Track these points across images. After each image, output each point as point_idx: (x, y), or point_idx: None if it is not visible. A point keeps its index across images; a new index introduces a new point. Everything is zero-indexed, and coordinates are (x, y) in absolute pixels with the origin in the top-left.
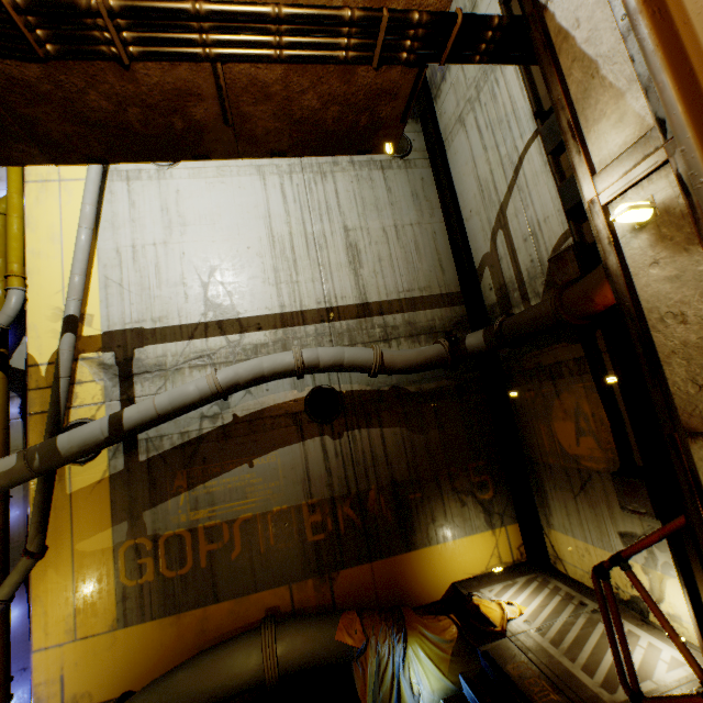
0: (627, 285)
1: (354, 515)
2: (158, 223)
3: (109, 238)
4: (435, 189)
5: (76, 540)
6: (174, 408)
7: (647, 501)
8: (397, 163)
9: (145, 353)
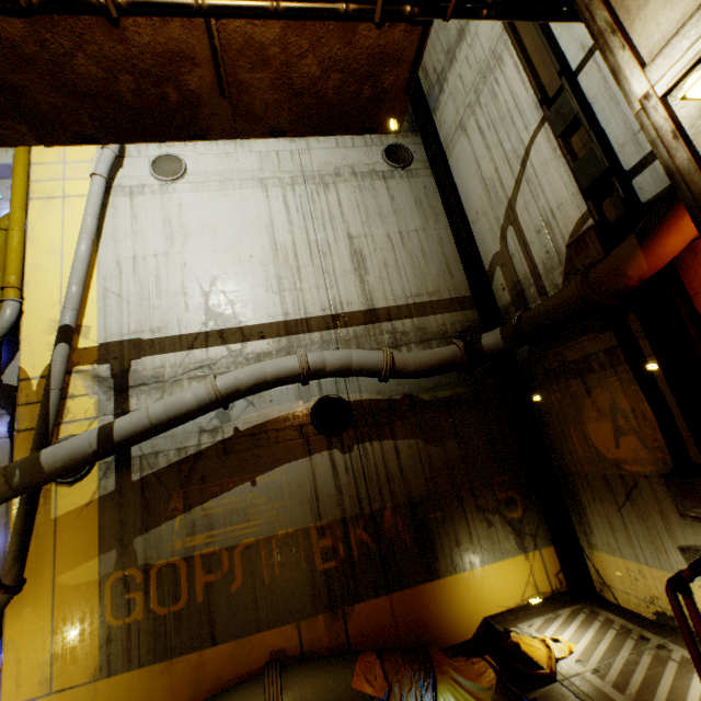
0: None
1: (368, 539)
2: (160, 235)
3: (110, 251)
4: (438, 196)
5: (58, 572)
6: (169, 417)
7: None
8: (398, 173)
9: (142, 364)
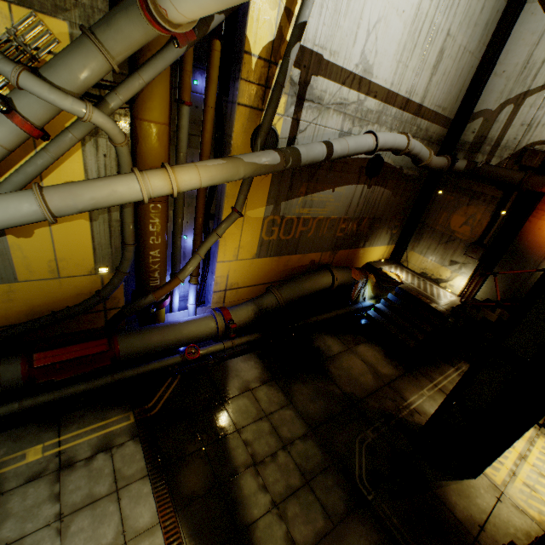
0: None
1: (355, 228)
2: None
3: None
4: (495, 27)
5: (247, 209)
6: (354, 153)
7: (479, 255)
8: None
9: (316, 83)
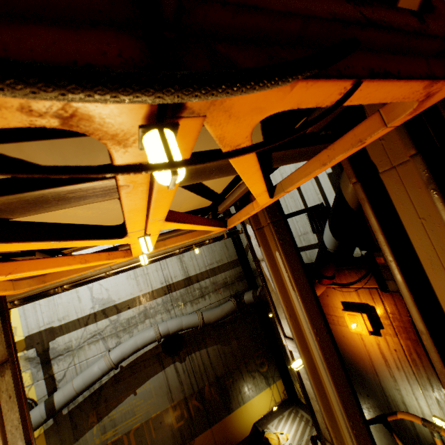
0: (300, 381)
1: (198, 404)
2: None
3: None
4: None
5: None
6: (86, 386)
7: None
8: None
9: (57, 342)
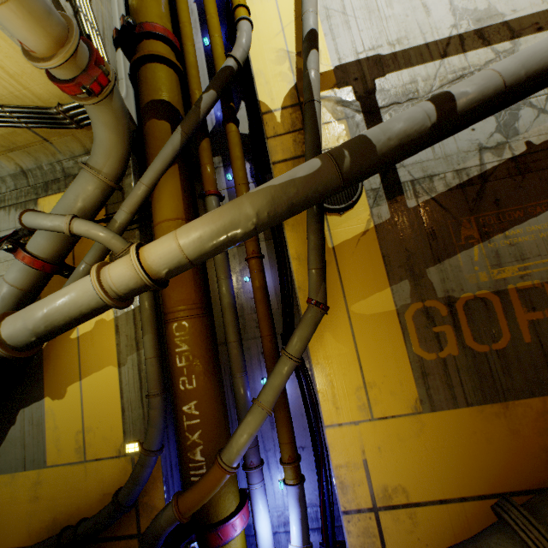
0: None
1: None
2: None
3: None
4: None
5: (349, 301)
6: (526, 73)
7: None
8: None
9: (387, 82)
